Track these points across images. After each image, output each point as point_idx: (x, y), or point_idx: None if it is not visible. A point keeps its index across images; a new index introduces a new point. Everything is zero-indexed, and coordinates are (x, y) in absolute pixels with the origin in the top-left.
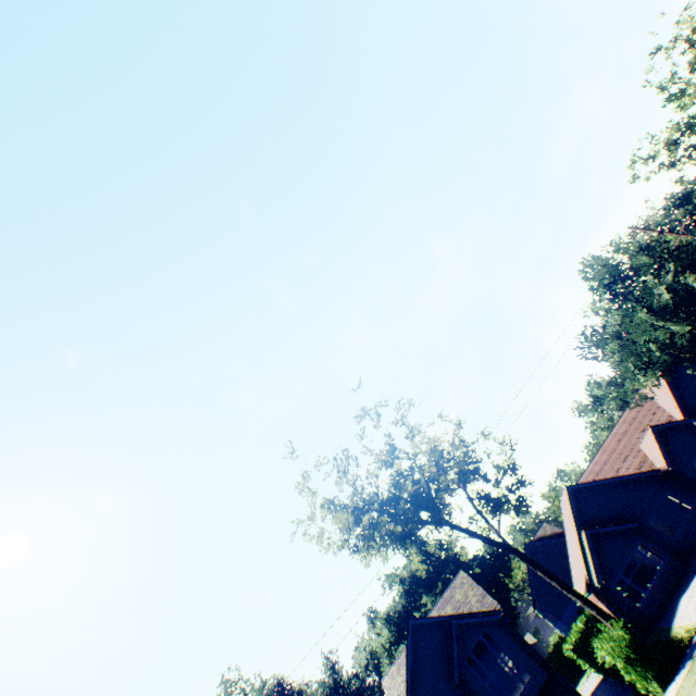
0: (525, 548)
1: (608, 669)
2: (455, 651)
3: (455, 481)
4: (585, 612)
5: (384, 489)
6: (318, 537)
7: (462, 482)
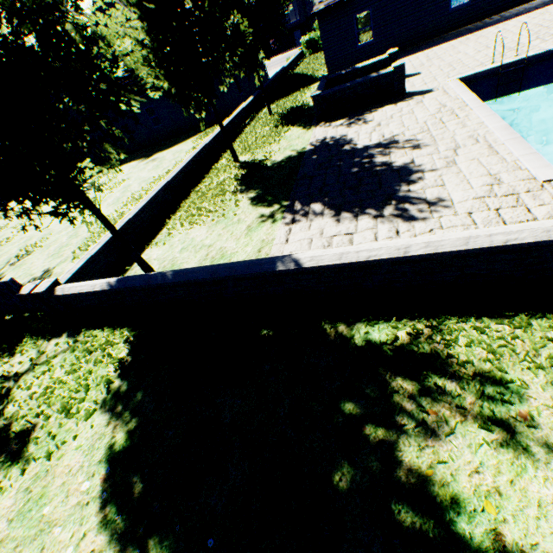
0: None
1: None
2: None
3: None
4: None
5: None
6: None
7: None
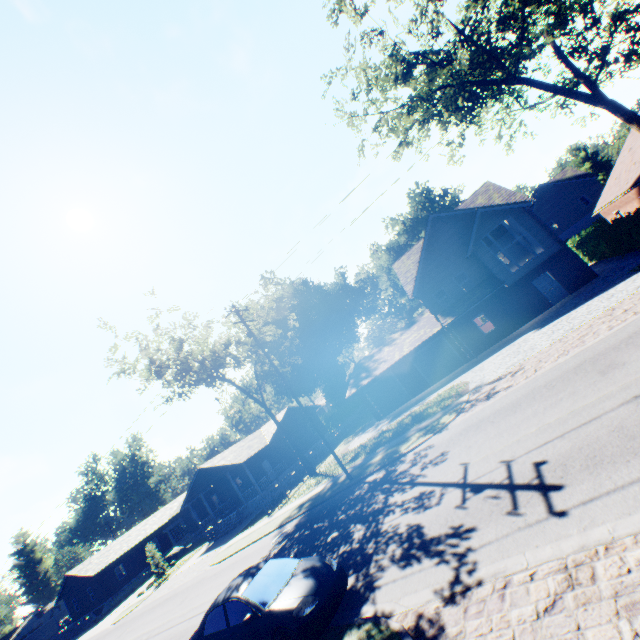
0: (538, 190)
1: (635, 237)
2: (473, 234)
3: (539, 37)
4: (580, 235)
5: (450, 24)
6: (349, 116)
7: (552, 35)
